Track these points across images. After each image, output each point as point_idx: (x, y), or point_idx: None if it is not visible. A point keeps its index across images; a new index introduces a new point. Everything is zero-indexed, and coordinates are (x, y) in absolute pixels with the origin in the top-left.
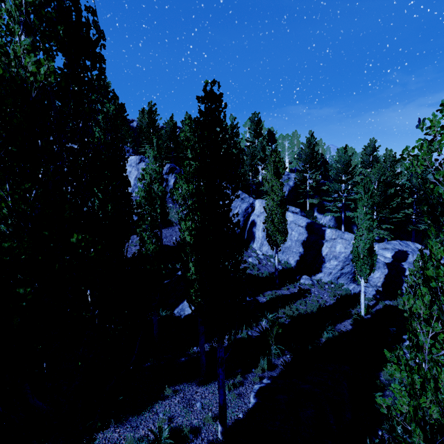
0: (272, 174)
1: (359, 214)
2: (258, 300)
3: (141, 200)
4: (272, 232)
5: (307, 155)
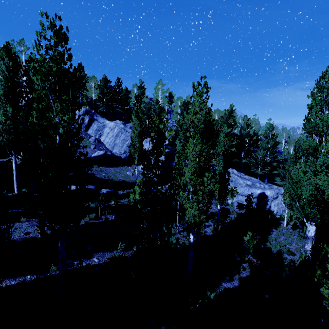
0: (135, 116)
1: (177, 143)
2: (118, 193)
3: None
4: (133, 153)
5: (182, 111)
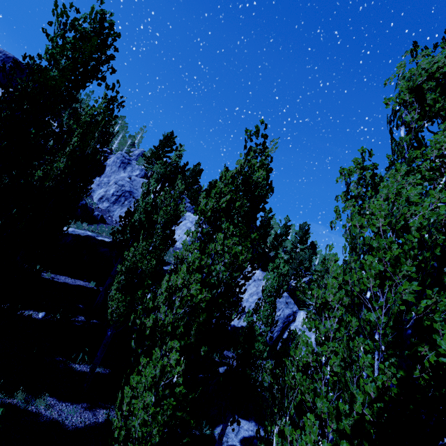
0: None
1: None
2: None
3: (270, 289)
4: None
5: None
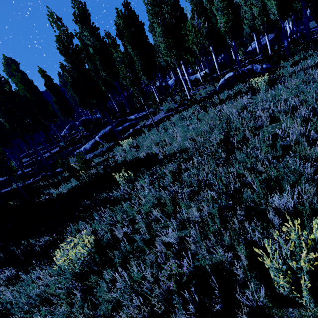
0: None
1: None
2: None
3: None
4: None
5: None
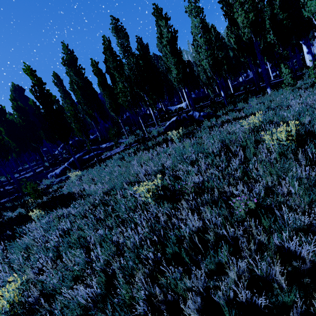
0: None
1: None
2: None
3: None
4: None
5: None
